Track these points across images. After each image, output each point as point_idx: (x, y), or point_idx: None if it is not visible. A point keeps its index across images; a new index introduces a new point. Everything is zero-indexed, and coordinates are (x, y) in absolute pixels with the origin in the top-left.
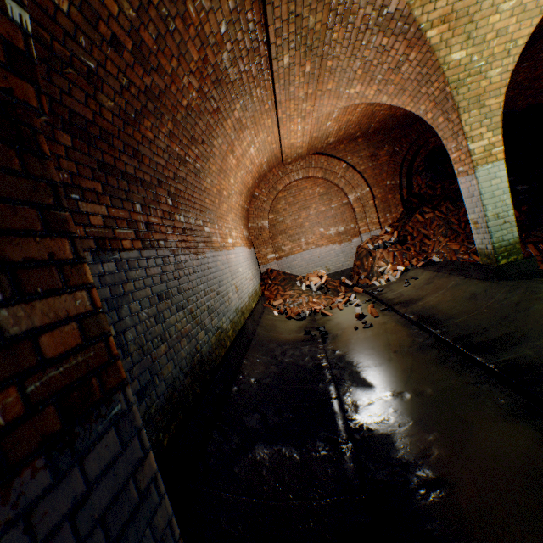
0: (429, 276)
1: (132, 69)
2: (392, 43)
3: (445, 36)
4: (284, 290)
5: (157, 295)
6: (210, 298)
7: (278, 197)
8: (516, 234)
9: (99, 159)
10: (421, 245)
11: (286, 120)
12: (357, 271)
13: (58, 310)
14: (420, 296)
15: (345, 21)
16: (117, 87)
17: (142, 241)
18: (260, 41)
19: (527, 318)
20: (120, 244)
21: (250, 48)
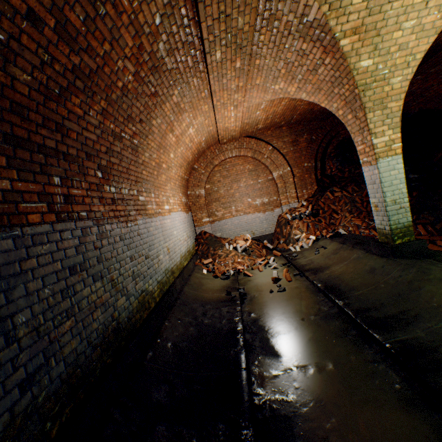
0: (336, 247)
1: (56, 46)
2: (311, 48)
3: (356, 46)
4: (214, 250)
5: (69, 268)
6: (137, 263)
7: (214, 170)
8: (410, 218)
9: (7, 131)
10: (330, 218)
11: (220, 107)
12: (277, 237)
13: None
14: (327, 265)
15: (271, 25)
16: (36, 62)
17: (58, 214)
18: (194, 35)
19: (419, 298)
20: (24, 219)
21: (185, 41)
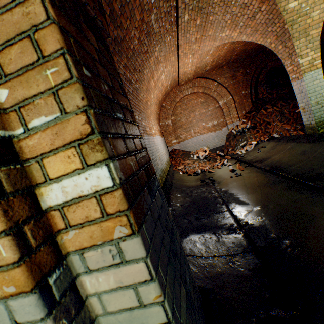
0: (273, 145)
1: (109, 26)
2: (251, 1)
3: None
4: (184, 160)
5: None
6: None
7: (176, 106)
8: None
9: None
10: (265, 128)
11: (183, 57)
12: (226, 147)
13: (134, 131)
14: (268, 156)
15: None
16: None
17: None
18: (172, 6)
19: None
20: None
21: (166, 11)
